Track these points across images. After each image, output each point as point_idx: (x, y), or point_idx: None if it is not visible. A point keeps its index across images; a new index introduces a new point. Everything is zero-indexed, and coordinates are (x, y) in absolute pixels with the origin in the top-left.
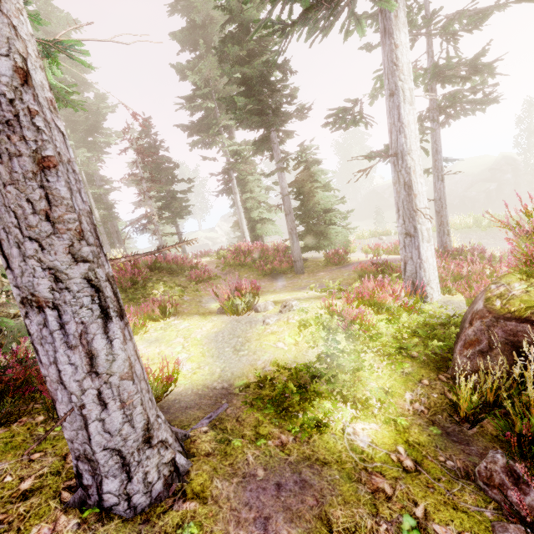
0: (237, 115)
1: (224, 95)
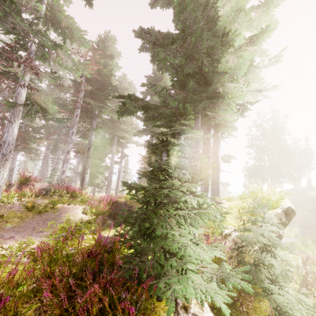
0: None
1: None
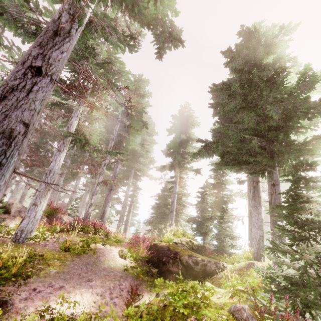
0: None
1: None
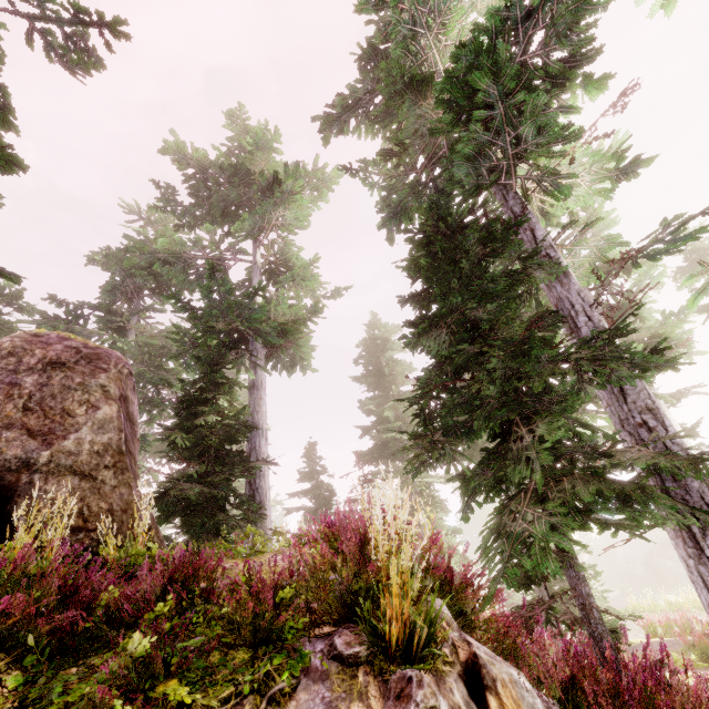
0: (474, 451)
1: (408, 428)
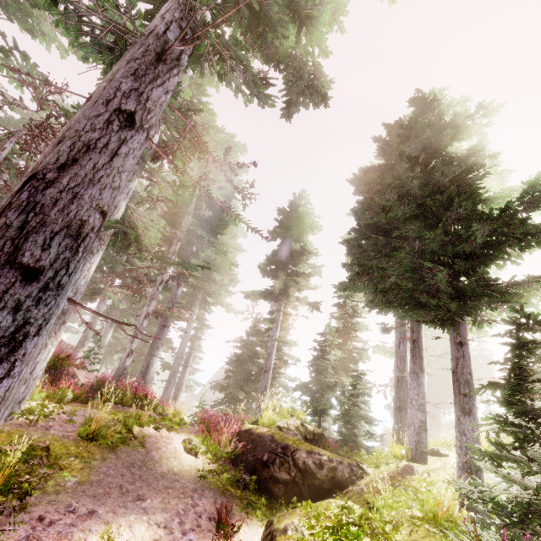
0: None
1: None
